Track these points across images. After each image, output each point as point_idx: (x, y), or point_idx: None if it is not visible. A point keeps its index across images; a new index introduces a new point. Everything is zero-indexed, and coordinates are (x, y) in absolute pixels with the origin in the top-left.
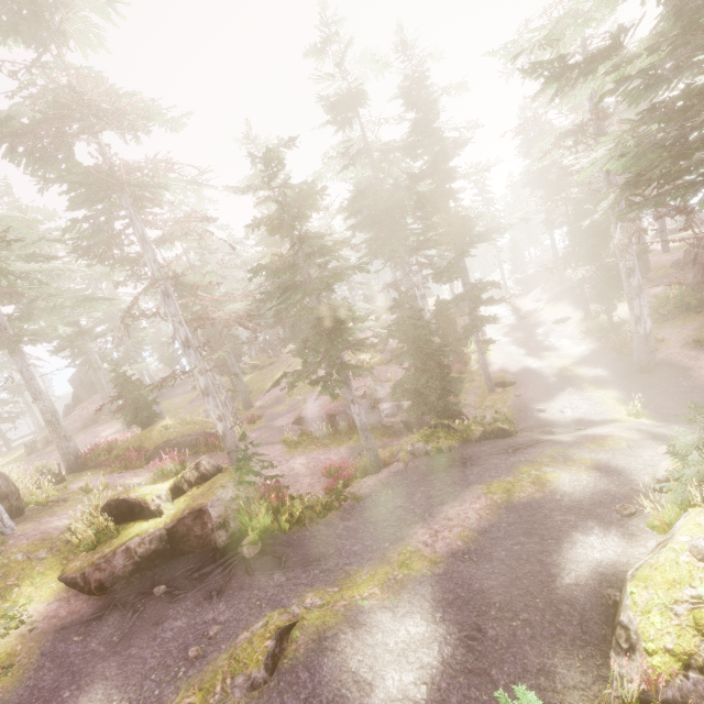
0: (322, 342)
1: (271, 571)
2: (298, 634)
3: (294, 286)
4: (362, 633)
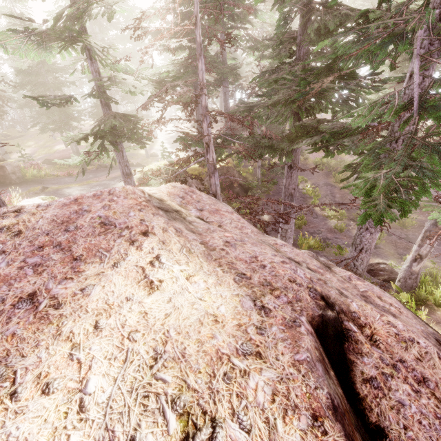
0: (56, 111)
1: (38, 184)
2: (50, 189)
3: (40, 84)
4: (71, 189)
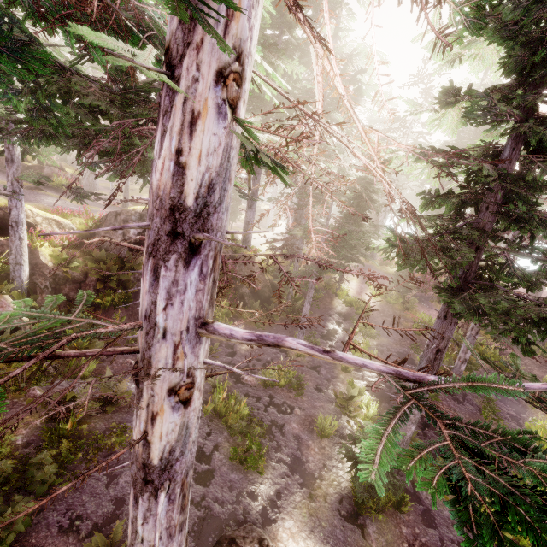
0: None
1: (52, 191)
2: (43, 192)
3: None
4: (60, 200)
